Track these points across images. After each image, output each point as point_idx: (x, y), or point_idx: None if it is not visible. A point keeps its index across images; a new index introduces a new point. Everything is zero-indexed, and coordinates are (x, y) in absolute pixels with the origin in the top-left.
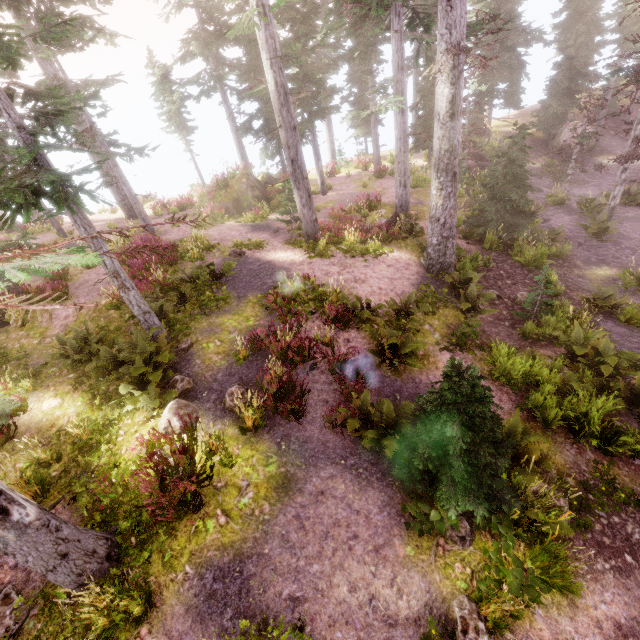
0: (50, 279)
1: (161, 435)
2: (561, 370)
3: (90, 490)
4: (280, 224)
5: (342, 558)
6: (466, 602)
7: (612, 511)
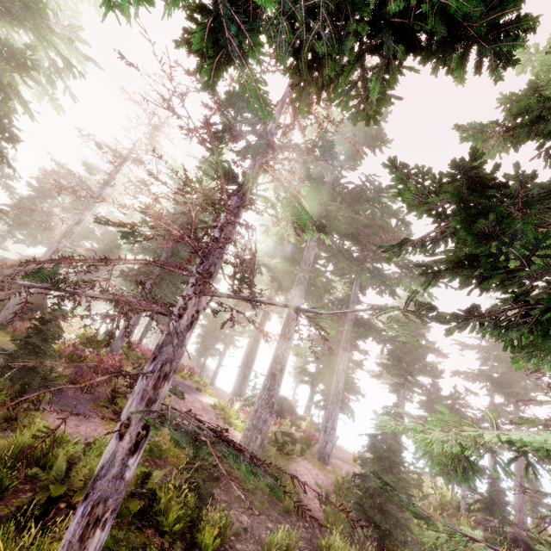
0: None
1: None
2: None
3: None
4: None
5: None
6: None
7: None
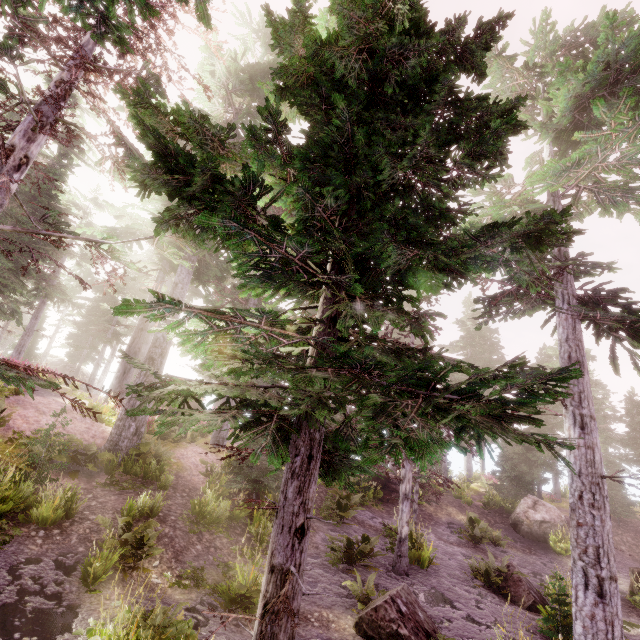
0: None
1: None
2: None
3: None
4: None
5: None
6: None
7: None
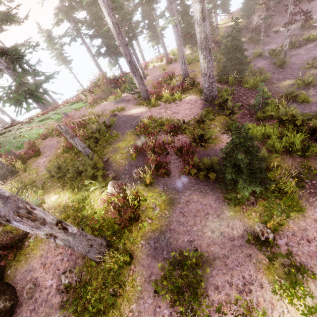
0: (28, 148)
1: (112, 195)
2: (278, 129)
3: (89, 224)
4: (128, 97)
5: (205, 222)
6: (260, 224)
7: (312, 179)
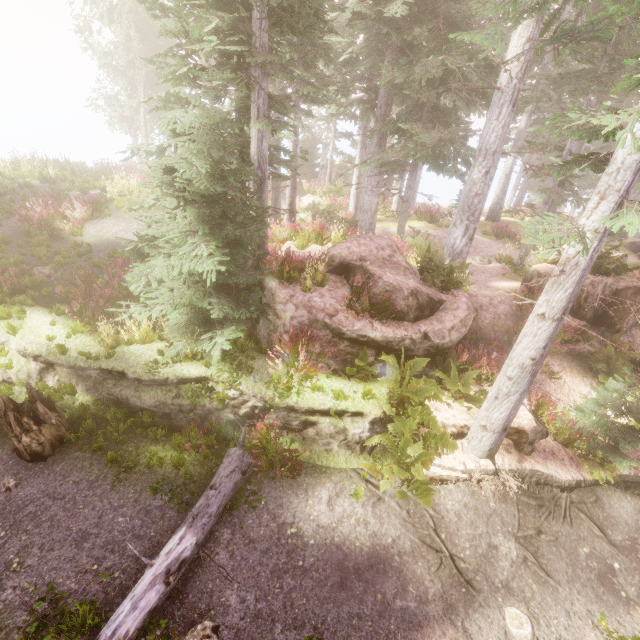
0: None
1: None
2: None
3: None
4: None
5: None
6: None
7: None
